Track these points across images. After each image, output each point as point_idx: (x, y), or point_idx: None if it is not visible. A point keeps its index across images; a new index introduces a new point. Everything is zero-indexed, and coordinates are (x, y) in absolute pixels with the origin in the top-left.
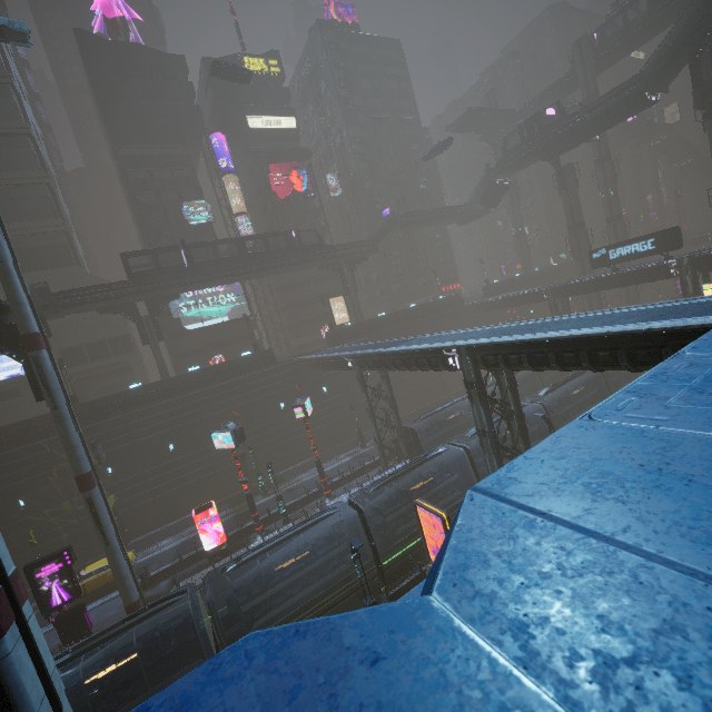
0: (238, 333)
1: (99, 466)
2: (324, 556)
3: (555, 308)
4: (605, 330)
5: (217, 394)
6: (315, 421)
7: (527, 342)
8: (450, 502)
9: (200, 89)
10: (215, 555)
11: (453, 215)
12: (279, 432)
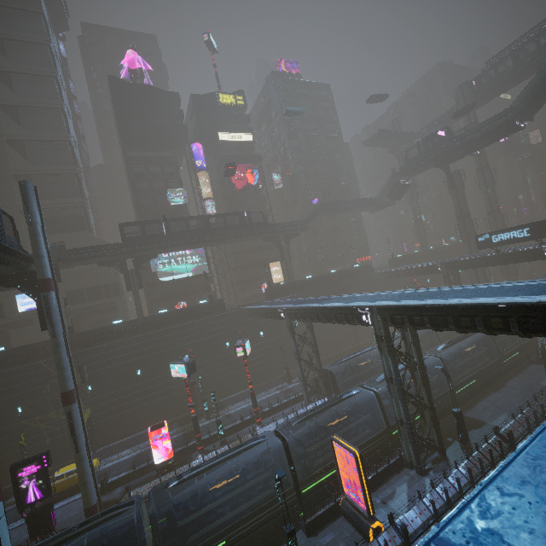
0: (199, 285)
1: (82, 384)
2: (252, 480)
3: (448, 279)
4: (498, 301)
5: (178, 332)
6: (252, 358)
7: (429, 306)
8: (361, 438)
9: (188, 114)
10: (162, 469)
11: (366, 204)
12: (223, 365)
